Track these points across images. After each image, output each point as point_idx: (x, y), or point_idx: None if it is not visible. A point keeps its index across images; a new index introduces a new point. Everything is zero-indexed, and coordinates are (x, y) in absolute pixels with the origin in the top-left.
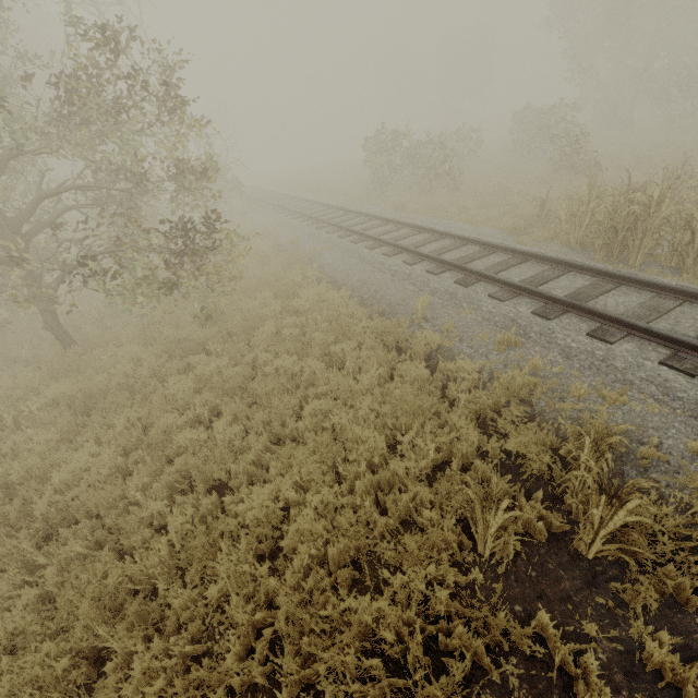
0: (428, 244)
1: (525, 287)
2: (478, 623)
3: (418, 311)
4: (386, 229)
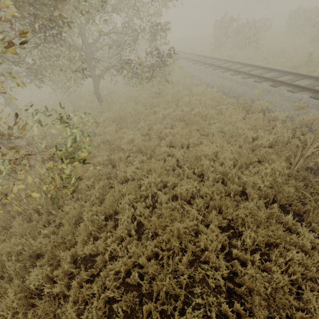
0: (251, 71)
1: (306, 87)
2: (301, 178)
3: (255, 94)
4: (228, 65)
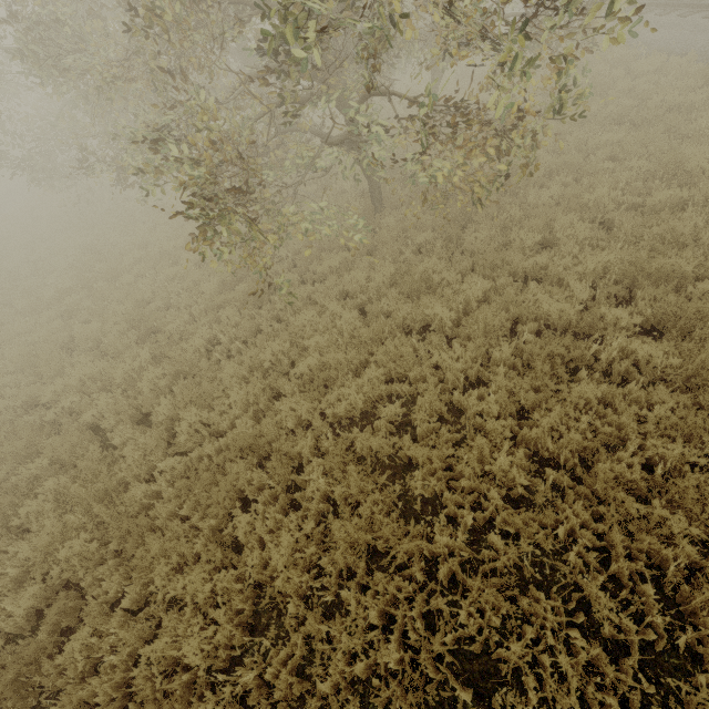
0: None
1: None
2: None
3: None
4: None
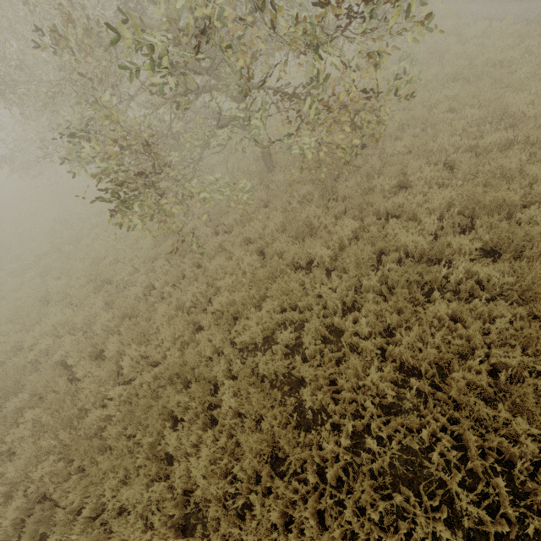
0: None
1: None
2: None
3: None
4: None
